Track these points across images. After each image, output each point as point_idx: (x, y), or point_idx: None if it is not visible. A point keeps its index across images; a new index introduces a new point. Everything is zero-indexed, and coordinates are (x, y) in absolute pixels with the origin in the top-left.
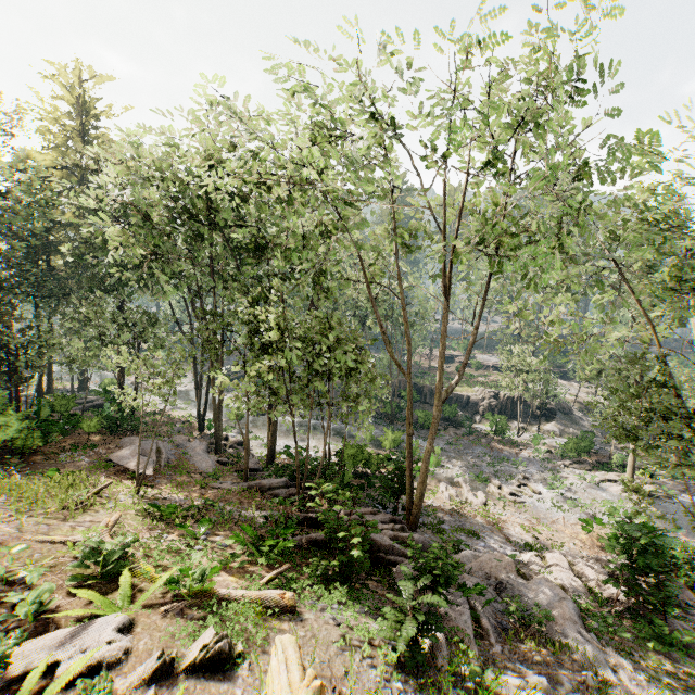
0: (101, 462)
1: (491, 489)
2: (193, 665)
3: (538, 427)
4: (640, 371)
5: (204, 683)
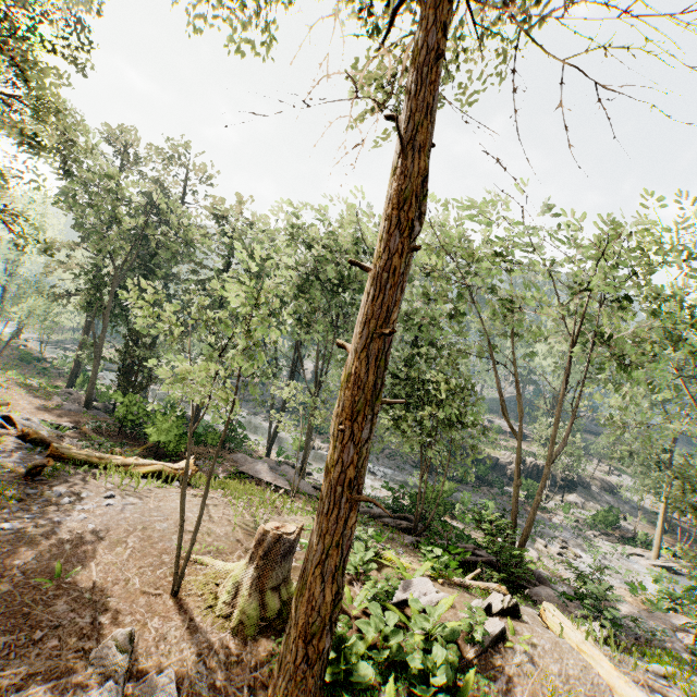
0: (235, 472)
1: (539, 547)
2: (502, 610)
3: (562, 496)
4: (668, 458)
5: (514, 622)
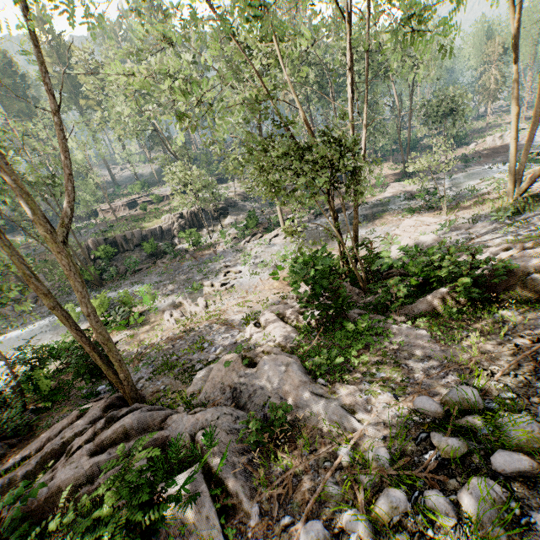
0: None
1: (206, 291)
2: None
3: (221, 225)
4: None
5: None
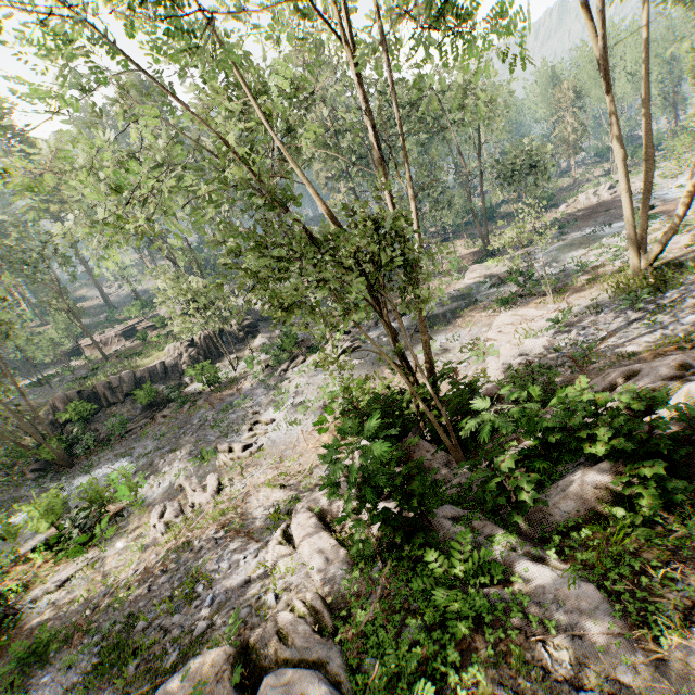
0: None
1: (221, 461)
2: None
3: (248, 349)
4: None
5: None
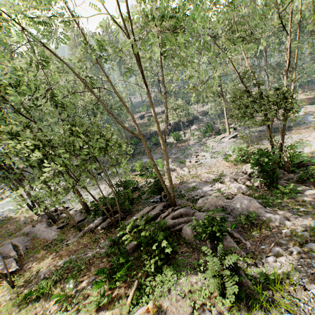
0: None
1: (188, 164)
2: None
3: (190, 129)
4: (221, 89)
5: None
